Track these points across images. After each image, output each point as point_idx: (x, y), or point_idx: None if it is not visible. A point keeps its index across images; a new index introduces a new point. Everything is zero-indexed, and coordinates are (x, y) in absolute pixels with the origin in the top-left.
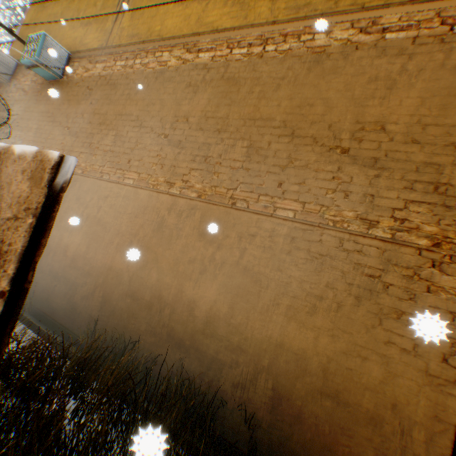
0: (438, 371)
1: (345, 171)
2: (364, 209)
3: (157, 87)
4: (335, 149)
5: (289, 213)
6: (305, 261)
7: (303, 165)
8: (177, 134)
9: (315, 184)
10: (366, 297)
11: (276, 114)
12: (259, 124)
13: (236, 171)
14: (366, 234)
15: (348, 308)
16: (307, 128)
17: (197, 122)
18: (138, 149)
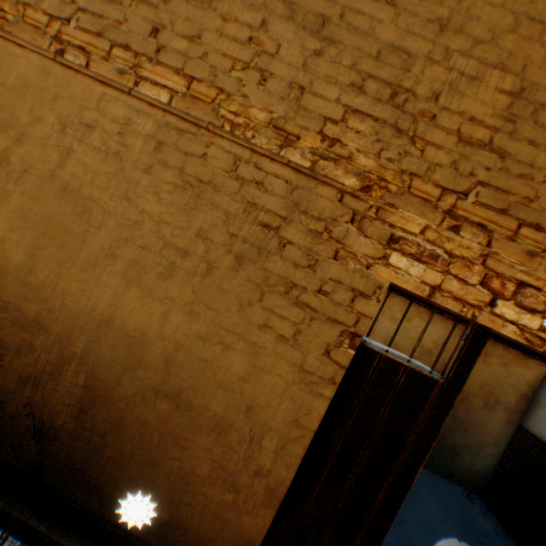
0: (316, 367)
1: (272, 31)
2: (285, 110)
3: None
4: None
5: (162, 94)
6: (172, 189)
7: (205, 1)
8: None
9: (217, 47)
10: (252, 258)
11: None
12: None
13: None
14: (277, 155)
15: (222, 272)
16: None
17: None
18: None
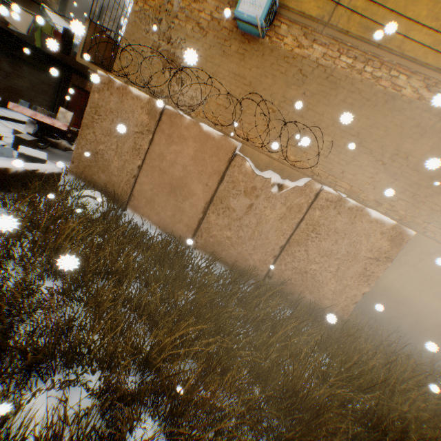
0: None
1: None
2: None
3: (385, 112)
4: None
5: None
6: None
7: None
8: (393, 166)
9: None
10: None
11: None
12: None
13: (433, 212)
14: None
15: None
16: None
17: (414, 163)
18: (353, 165)
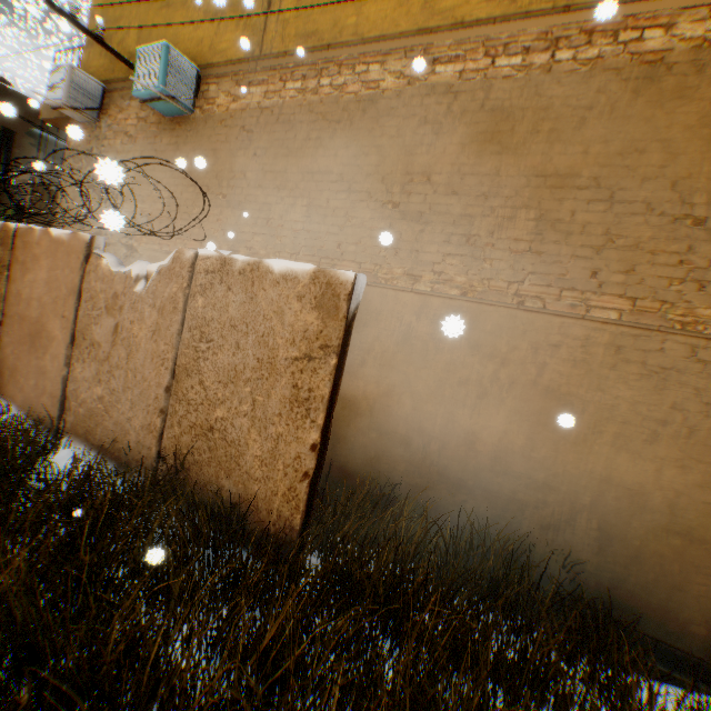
0: None
1: (697, 252)
2: None
3: (368, 127)
4: (681, 219)
5: (610, 314)
6: (637, 377)
7: (630, 245)
8: (414, 202)
9: (650, 272)
10: None
11: (581, 167)
12: (553, 183)
13: (521, 256)
14: None
15: (702, 433)
16: (634, 188)
17: (447, 182)
18: (351, 227)
